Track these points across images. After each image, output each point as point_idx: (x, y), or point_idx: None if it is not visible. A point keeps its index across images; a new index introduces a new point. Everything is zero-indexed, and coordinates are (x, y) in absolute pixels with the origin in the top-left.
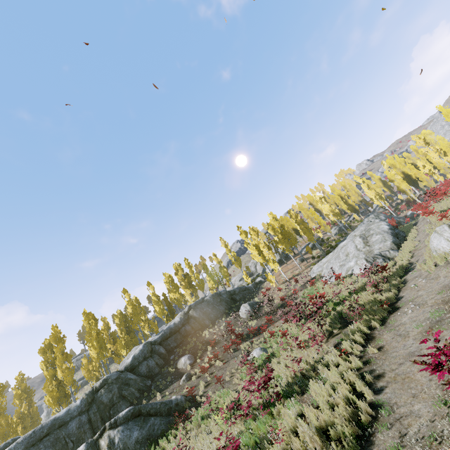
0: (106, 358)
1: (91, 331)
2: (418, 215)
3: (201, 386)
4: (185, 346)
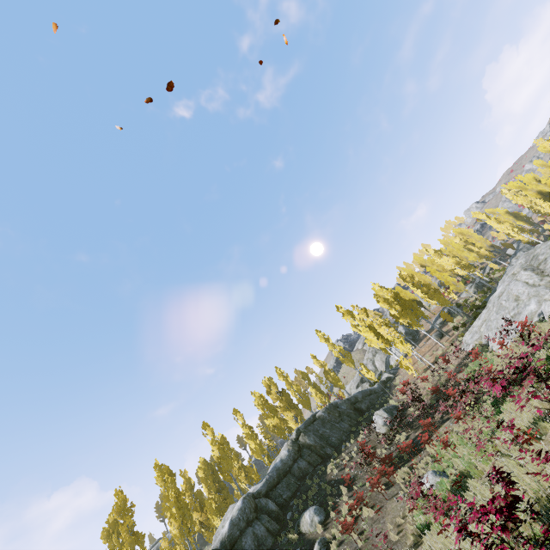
0: (193, 535)
1: (168, 492)
2: None
3: None
4: (304, 493)
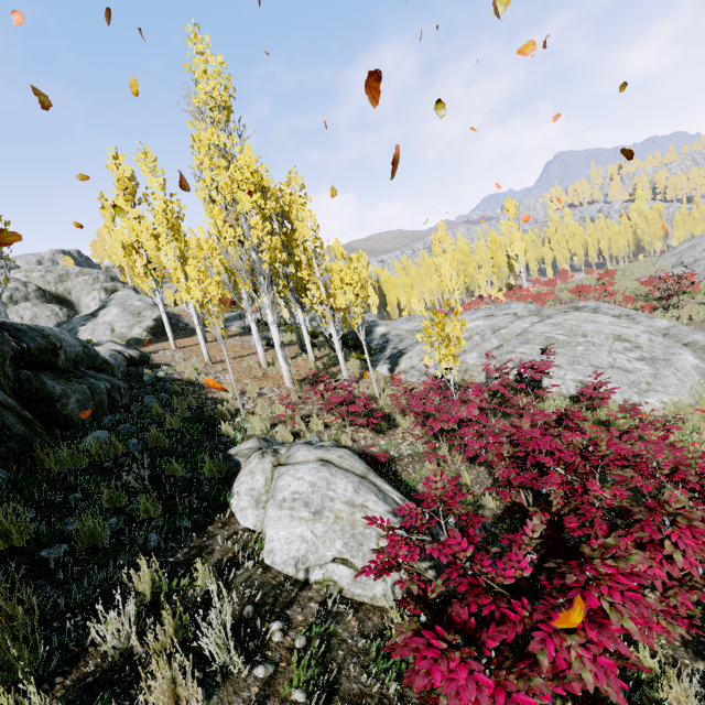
0: None
1: None
2: None
3: None
4: None
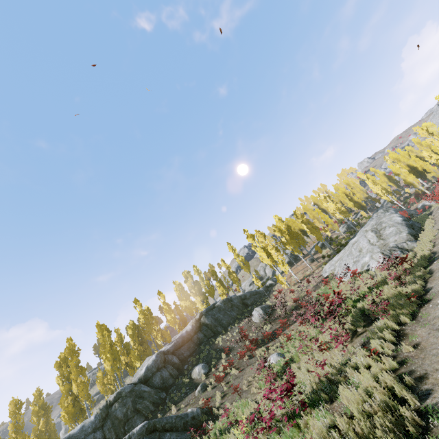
0: (120, 371)
1: (105, 343)
2: (430, 207)
3: (217, 397)
4: (198, 354)
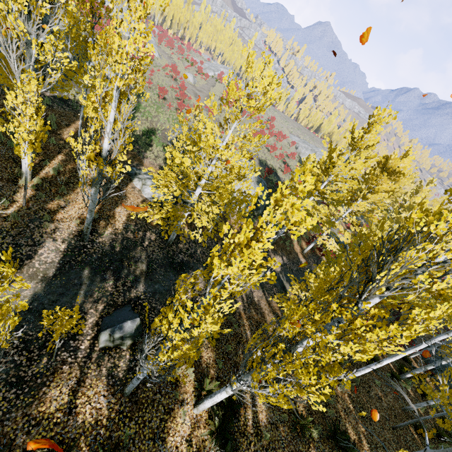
0: None
1: None
2: None
3: None
4: None
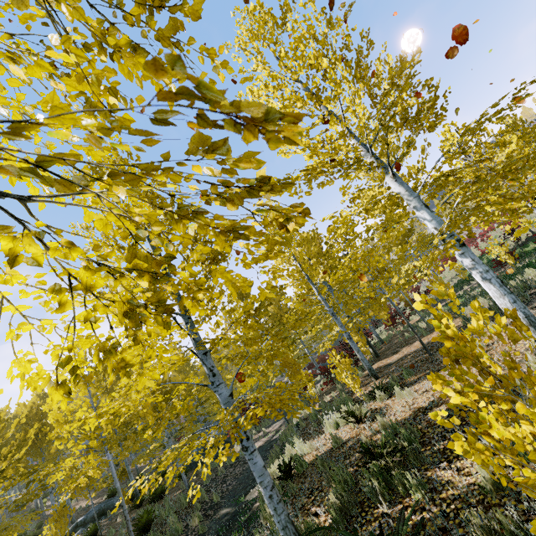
0: None
1: None
2: None
3: None
4: None
